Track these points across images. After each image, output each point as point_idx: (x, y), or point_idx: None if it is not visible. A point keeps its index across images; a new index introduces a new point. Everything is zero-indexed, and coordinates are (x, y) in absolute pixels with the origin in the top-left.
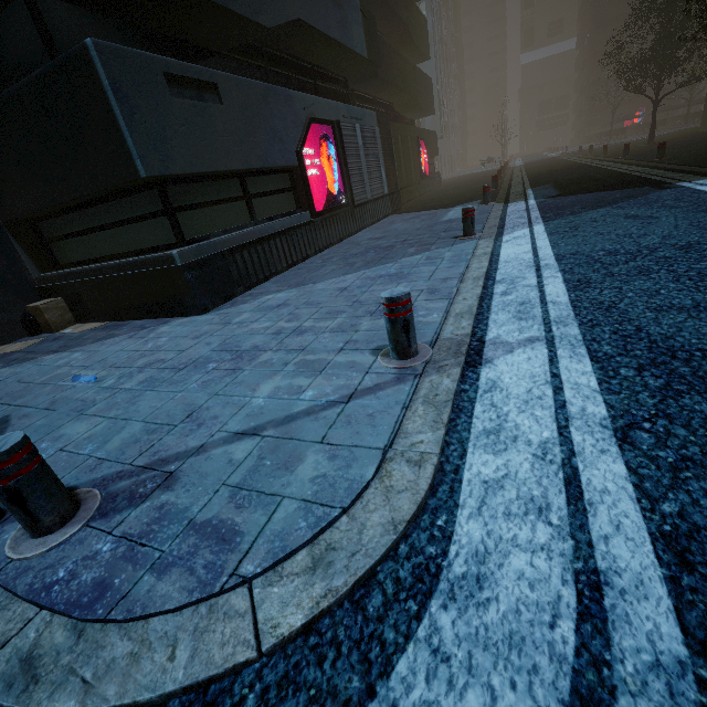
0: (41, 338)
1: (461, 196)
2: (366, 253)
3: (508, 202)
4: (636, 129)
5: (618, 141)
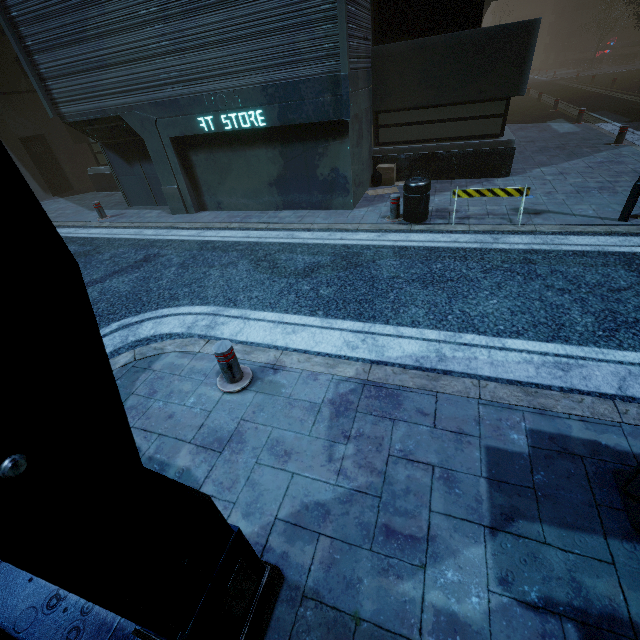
0: (393, 187)
1: (527, 113)
2: (548, 150)
3: (592, 123)
4: (608, 60)
5: (599, 71)
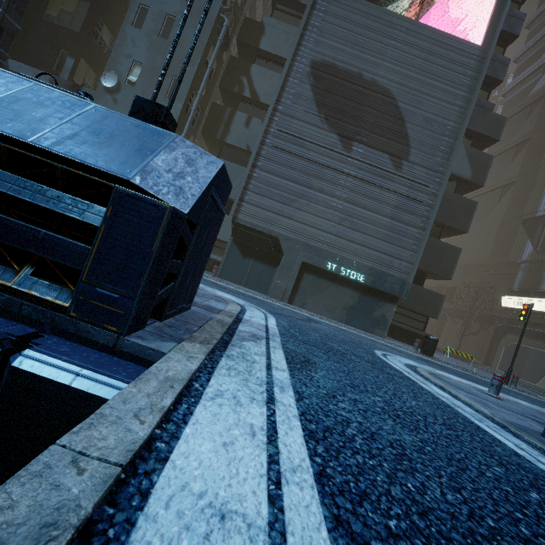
0: None
1: None
2: None
3: None
4: None
5: None
